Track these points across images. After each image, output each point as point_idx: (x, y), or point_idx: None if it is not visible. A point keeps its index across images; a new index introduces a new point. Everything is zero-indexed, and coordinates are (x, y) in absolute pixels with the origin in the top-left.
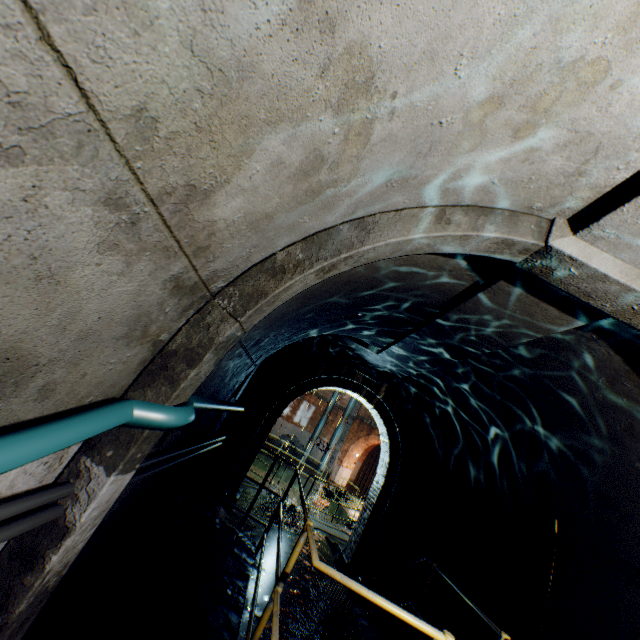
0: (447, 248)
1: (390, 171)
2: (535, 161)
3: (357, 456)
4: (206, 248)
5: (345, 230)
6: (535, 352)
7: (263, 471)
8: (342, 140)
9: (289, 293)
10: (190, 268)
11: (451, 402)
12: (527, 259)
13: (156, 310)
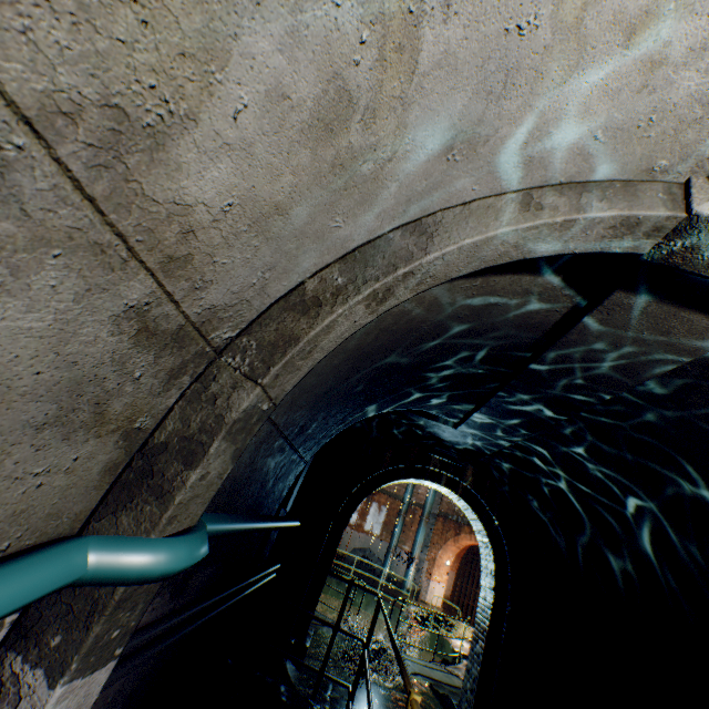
0: (542, 248)
1: (450, 131)
2: (657, 86)
3: (448, 564)
4: (185, 261)
5: (397, 238)
6: (676, 387)
7: (336, 599)
8: (376, 59)
9: (331, 338)
10: (163, 297)
11: (563, 476)
12: (660, 244)
13: (113, 373)
